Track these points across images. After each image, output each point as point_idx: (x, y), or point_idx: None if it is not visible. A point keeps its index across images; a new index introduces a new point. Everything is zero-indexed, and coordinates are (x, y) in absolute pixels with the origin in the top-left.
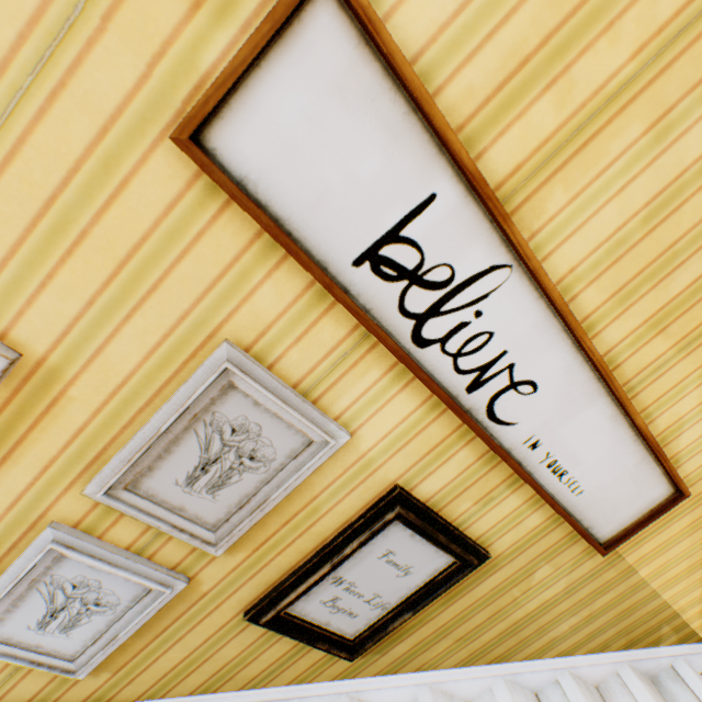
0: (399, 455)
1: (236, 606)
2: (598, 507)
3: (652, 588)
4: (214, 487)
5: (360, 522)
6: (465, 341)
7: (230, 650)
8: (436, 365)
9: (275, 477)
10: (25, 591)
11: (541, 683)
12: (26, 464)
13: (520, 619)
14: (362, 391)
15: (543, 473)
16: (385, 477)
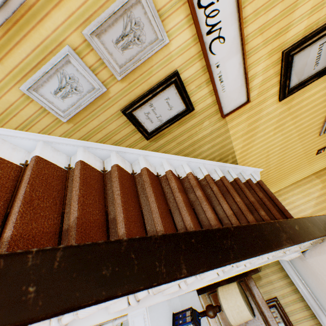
0: (180, 58)
1: (118, 107)
2: (227, 100)
3: (231, 140)
4: (123, 48)
5: (163, 81)
6: (211, 12)
7: (112, 127)
8: (200, 19)
9: (143, 51)
10: (52, 75)
11: (194, 168)
12: (63, 12)
13: (195, 141)
14: (176, 23)
15: (217, 80)
16: (174, 66)
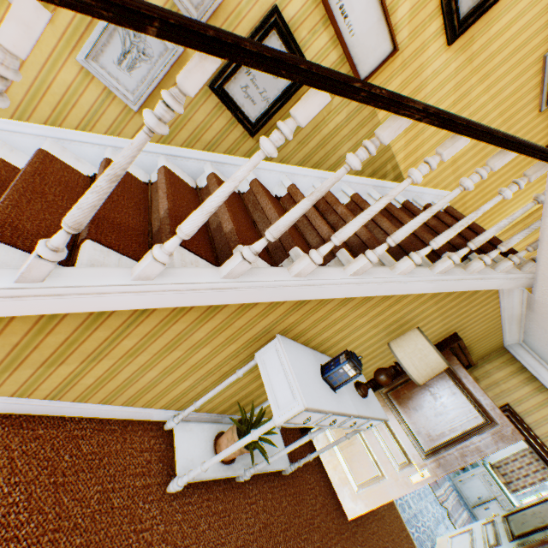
0: None
1: None
2: (360, 51)
3: None
4: None
5: (259, 26)
6: None
7: (200, 117)
8: None
9: None
10: (113, 33)
11: (334, 192)
12: None
13: (326, 136)
14: None
15: (338, 14)
16: None
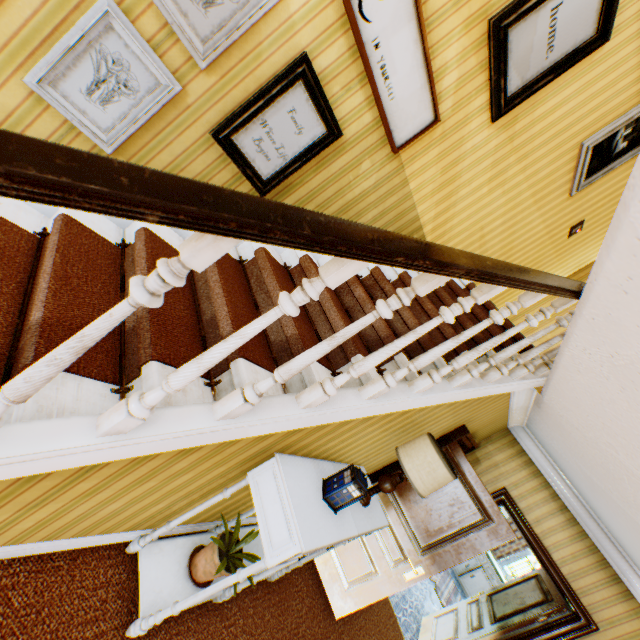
0: (309, 28)
1: (205, 127)
2: (399, 116)
3: (414, 202)
4: (207, 5)
5: (283, 74)
6: None
7: (197, 168)
8: None
9: (243, 10)
10: (82, 55)
11: None
12: None
13: (350, 202)
14: None
15: (378, 74)
16: (300, 44)
